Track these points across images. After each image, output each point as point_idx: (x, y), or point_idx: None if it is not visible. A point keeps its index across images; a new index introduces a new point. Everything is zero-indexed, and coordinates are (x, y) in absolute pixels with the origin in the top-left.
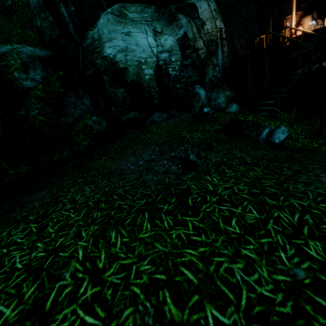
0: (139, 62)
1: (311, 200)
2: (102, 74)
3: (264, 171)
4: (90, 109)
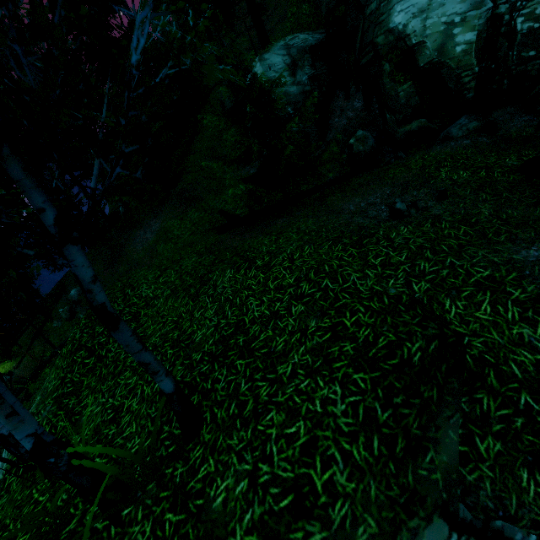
0: (449, 25)
1: (470, 263)
2: (383, 60)
3: (468, 232)
4: (359, 118)
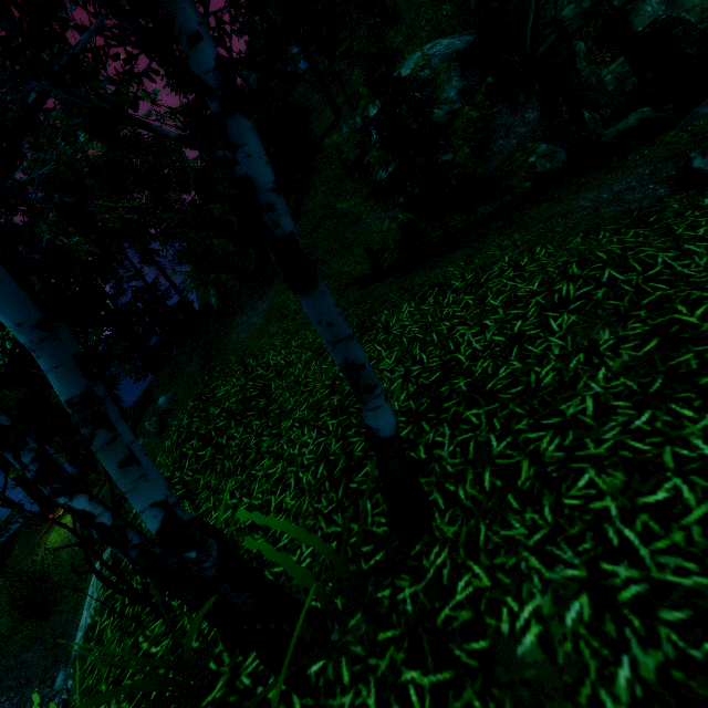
0: None
1: None
2: (573, 38)
3: None
4: (536, 131)
